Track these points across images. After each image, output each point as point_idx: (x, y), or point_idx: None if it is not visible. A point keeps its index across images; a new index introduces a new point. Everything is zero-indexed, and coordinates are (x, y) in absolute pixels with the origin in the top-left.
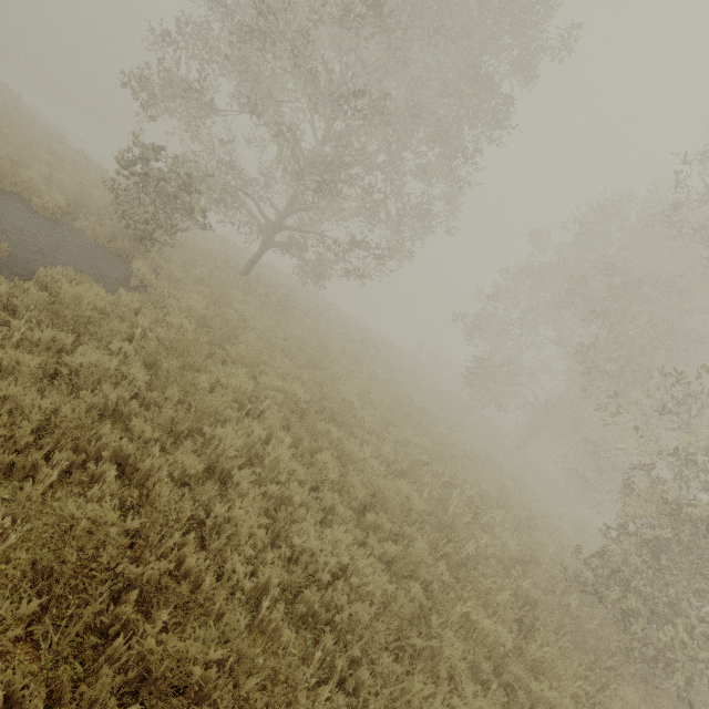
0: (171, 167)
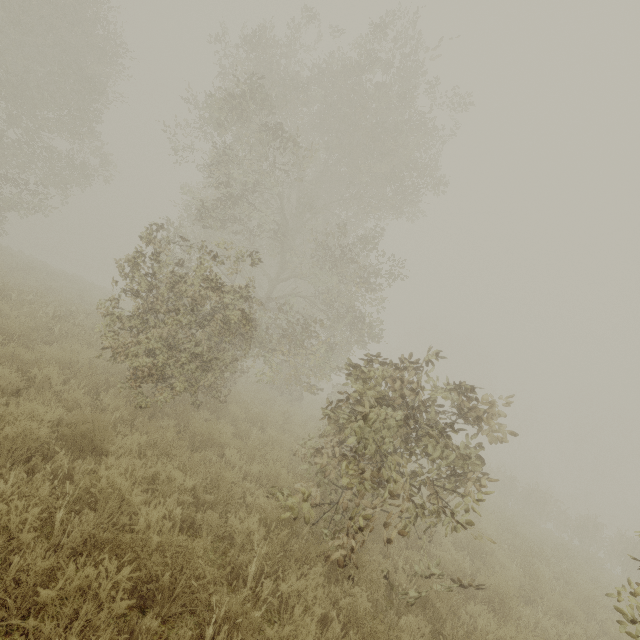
0: None
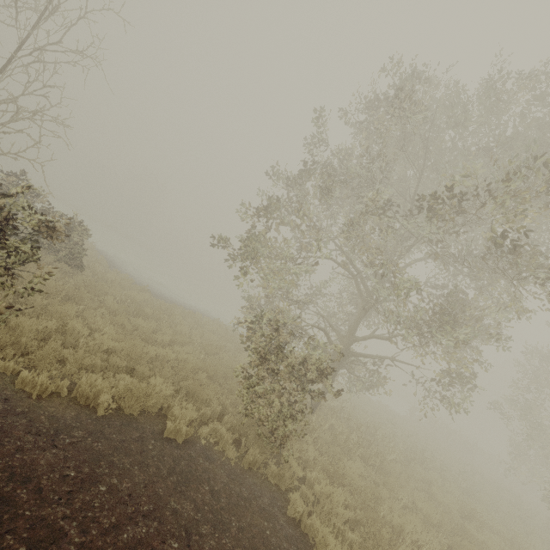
0: (272, 328)
